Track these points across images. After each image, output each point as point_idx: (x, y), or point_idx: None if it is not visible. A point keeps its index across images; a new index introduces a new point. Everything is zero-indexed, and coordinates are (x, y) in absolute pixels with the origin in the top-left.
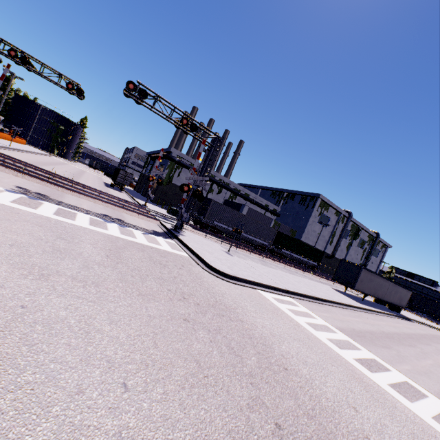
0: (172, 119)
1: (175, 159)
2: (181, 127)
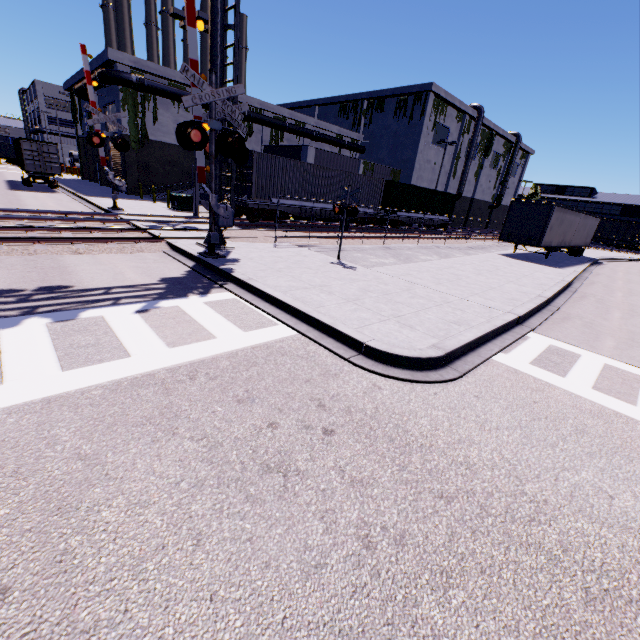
0: None
1: (131, 79)
2: None
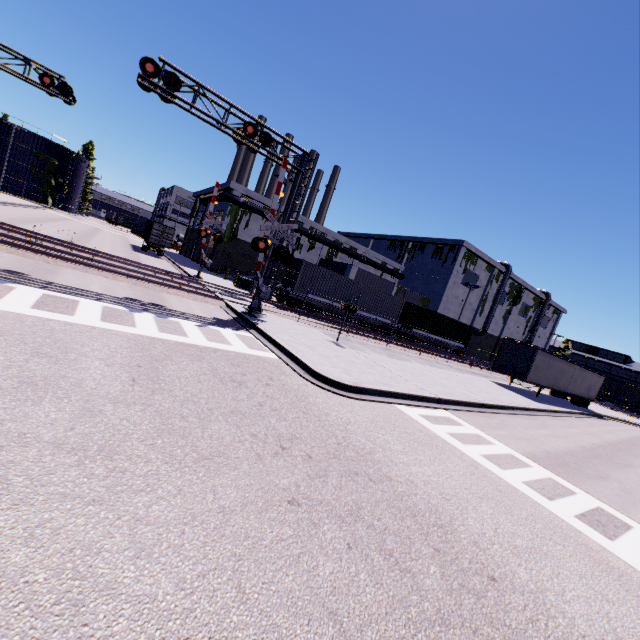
0: (229, 127)
1: (239, 200)
2: (244, 141)
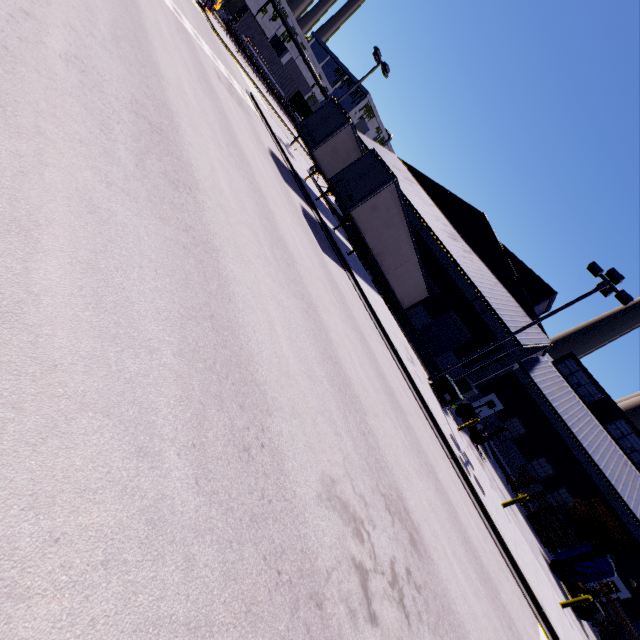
0: None
1: None
2: None
